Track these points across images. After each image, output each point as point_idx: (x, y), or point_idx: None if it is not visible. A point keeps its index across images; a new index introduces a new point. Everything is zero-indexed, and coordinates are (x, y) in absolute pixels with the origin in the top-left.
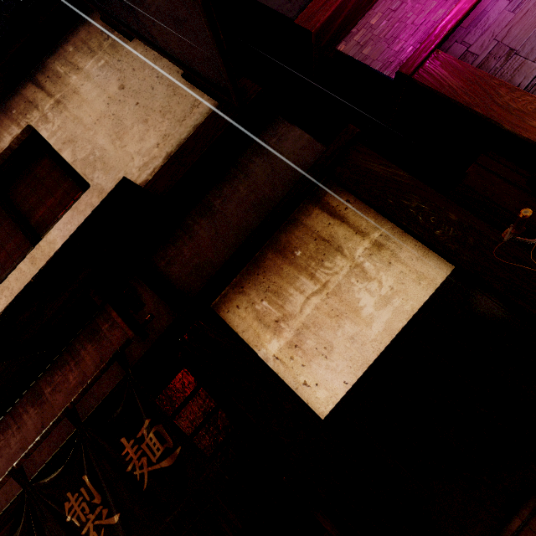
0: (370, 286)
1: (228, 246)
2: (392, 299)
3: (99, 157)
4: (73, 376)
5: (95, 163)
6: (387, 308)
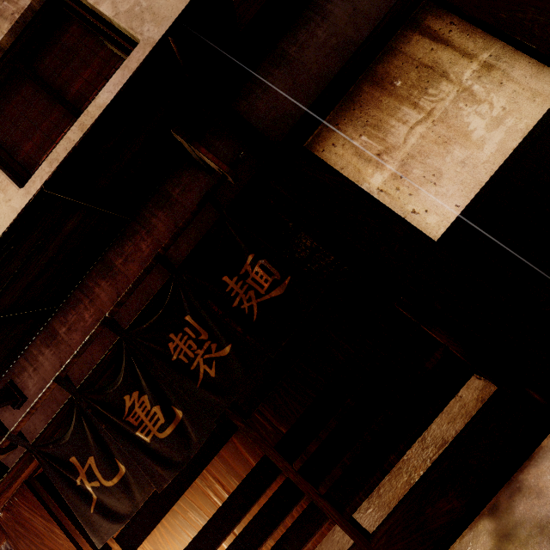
0: (480, 108)
1: (309, 96)
2: (504, 119)
3: (146, 8)
4: (145, 245)
5: (143, 15)
6: (499, 129)
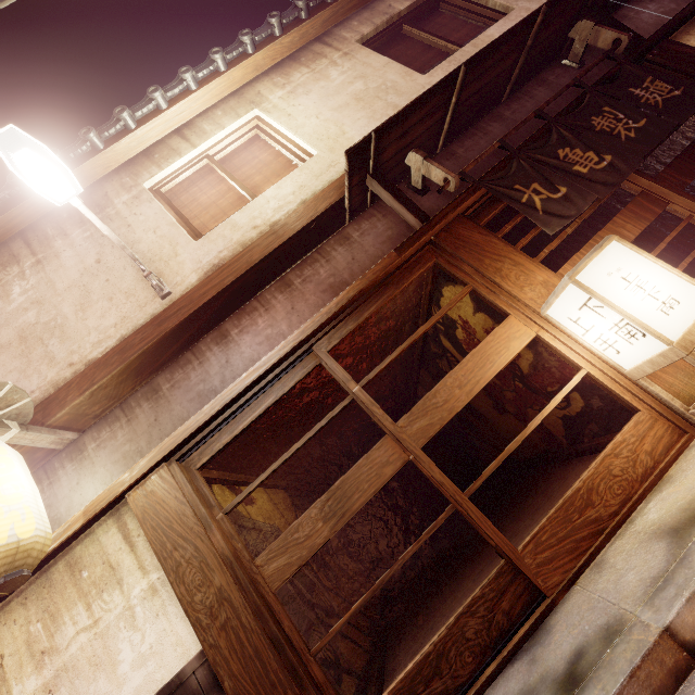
0: None
1: (649, 33)
2: None
3: None
4: (529, 104)
5: None
6: None
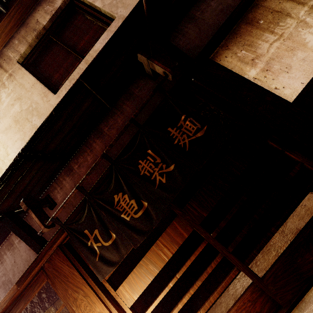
0: (311, 30)
1: (208, 36)
2: None
3: (119, 1)
4: (120, 119)
5: (117, 4)
6: None
